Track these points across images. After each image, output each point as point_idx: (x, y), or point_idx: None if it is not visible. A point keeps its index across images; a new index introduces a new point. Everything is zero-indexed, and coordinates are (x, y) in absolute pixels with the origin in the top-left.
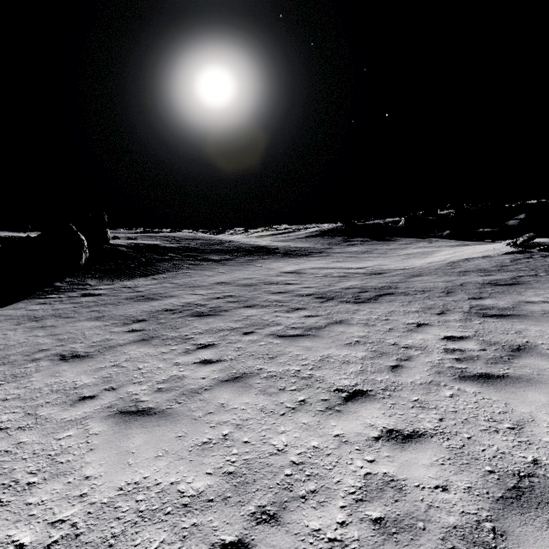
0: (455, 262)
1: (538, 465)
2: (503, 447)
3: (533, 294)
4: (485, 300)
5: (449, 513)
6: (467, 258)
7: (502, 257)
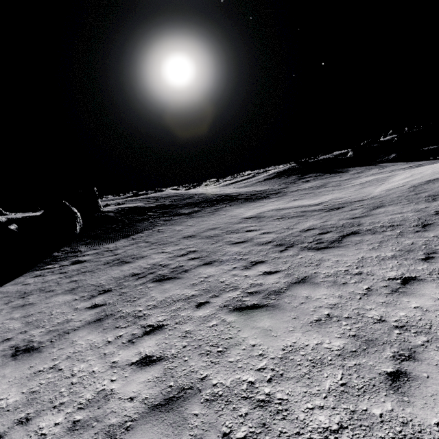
0: (418, 186)
1: None
2: None
3: None
4: None
5: None
6: (429, 180)
7: None
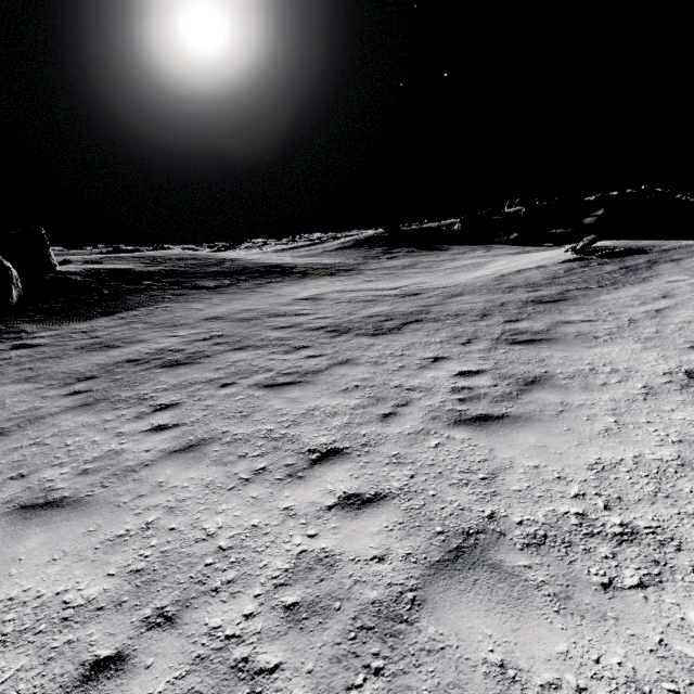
0: (505, 276)
1: (493, 519)
2: (465, 502)
3: (574, 312)
4: (521, 323)
5: (374, 587)
6: (519, 270)
7: (557, 267)
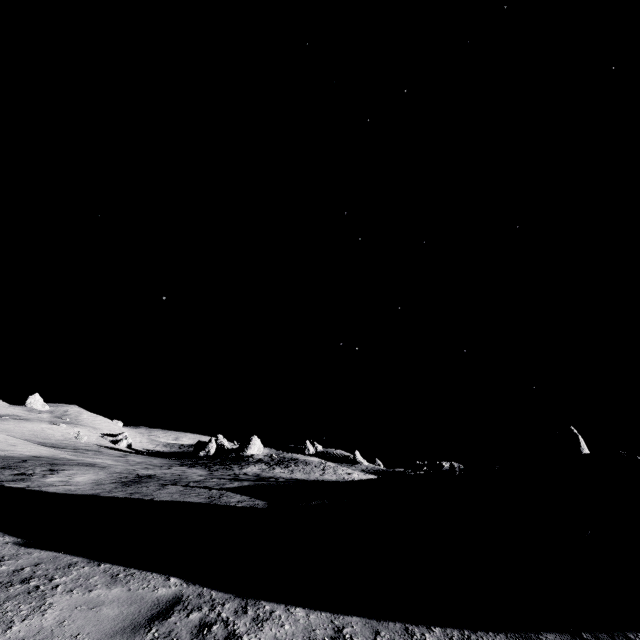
0: None
1: None
2: None
3: None
4: None
5: None
6: None
7: None
